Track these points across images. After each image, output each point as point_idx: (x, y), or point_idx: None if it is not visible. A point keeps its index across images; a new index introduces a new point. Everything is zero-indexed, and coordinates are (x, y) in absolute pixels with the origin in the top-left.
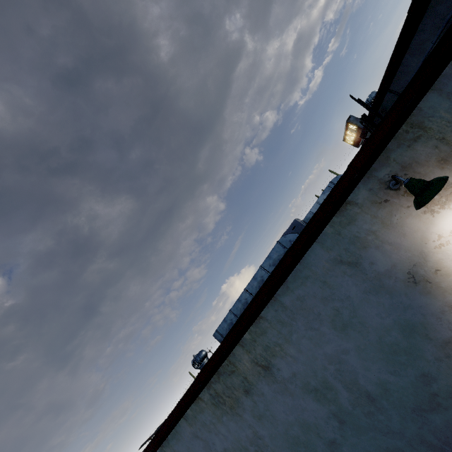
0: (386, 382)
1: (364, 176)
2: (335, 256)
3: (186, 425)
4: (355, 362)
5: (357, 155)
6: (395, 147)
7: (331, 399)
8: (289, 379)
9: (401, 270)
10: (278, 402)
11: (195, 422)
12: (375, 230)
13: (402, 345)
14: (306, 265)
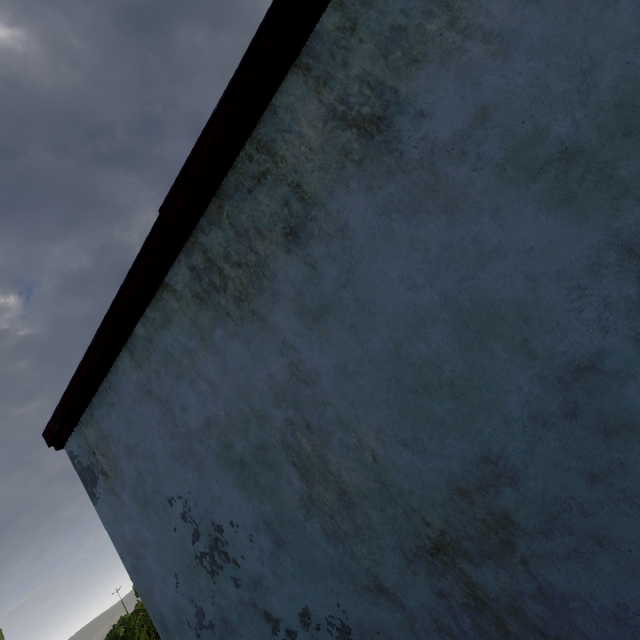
0: None
1: None
2: None
3: (130, 366)
4: None
5: None
6: None
7: (636, 179)
8: (457, 143)
9: None
10: (392, 246)
11: (148, 356)
12: None
13: None
14: None
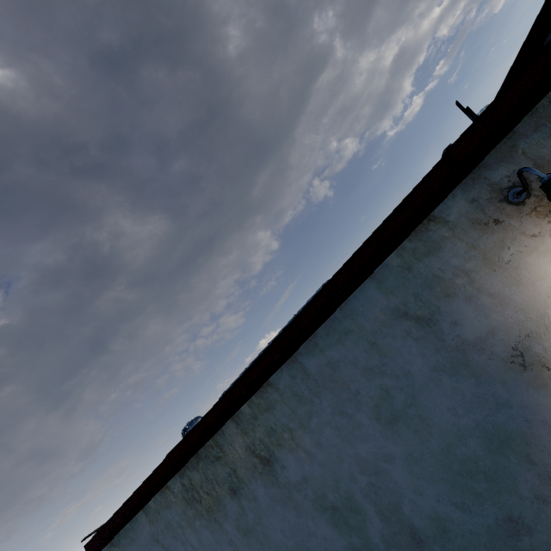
0: (446, 518)
1: (467, 176)
2: (396, 305)
3: (146, 521)
4: (401, 478)
5: (460, 138)
6: (530, 129)
7: (355, 527)
8: (297, 485)
9: (503, 342)
10: (276, 515)
11: (157, 520)
12: (470, 269)
13: (483, 465)
14: (350, 314)
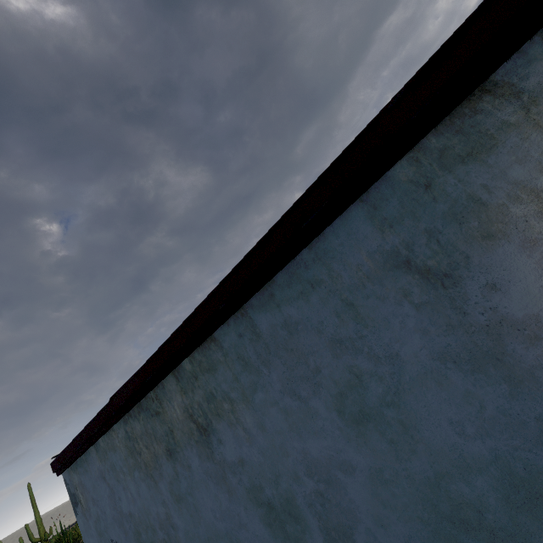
0: None
1: None
2: (395, 246)
3: (96, 457)
4: (360, 498)
5: None
6: None
7: (292, 536)
8: (233, 466)
9: None
10: (208, 491)
11: (105, 459)
12: None
13: (493, 520)
14: (322, 256)
